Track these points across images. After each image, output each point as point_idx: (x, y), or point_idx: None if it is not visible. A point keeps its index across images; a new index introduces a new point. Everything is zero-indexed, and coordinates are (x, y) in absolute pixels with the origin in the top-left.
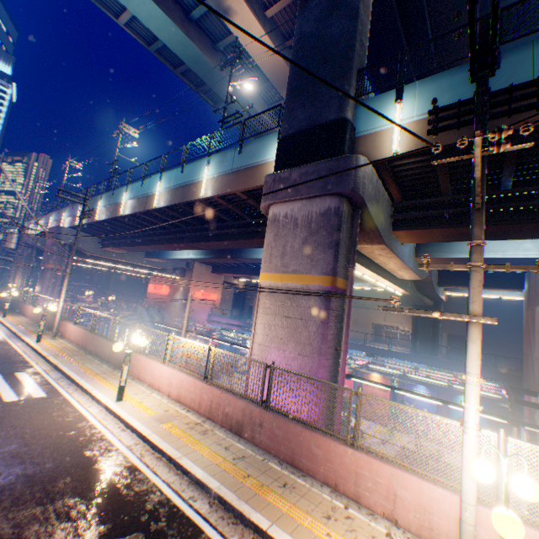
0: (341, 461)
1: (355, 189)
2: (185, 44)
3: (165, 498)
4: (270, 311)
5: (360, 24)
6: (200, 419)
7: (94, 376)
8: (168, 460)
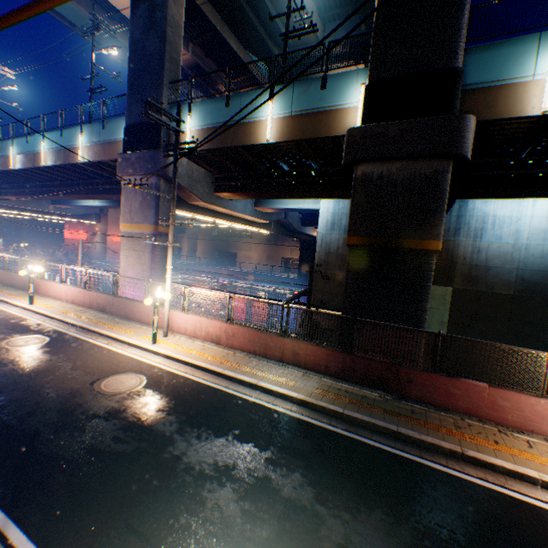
0: (144, 311)
1: (165, 173)
2: None
3: (55, 329)
4: (127, 247)
5: (170, 45)
6: (85, 309)
7: (13, 296)
8: (60, 321)
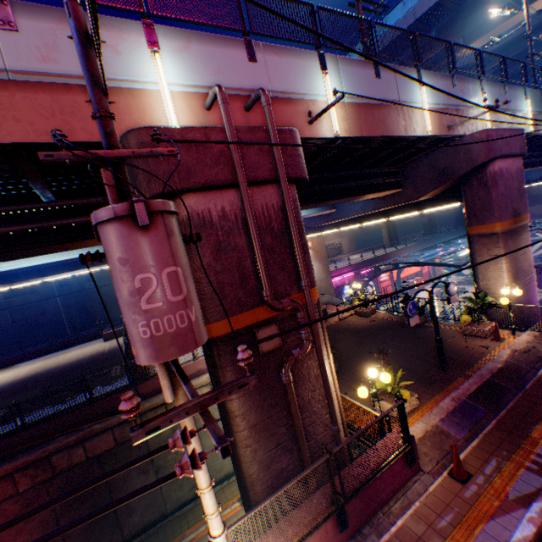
0: None
1: None
2: None
3: None
4: None
5: None
6: None
7: None
8: None
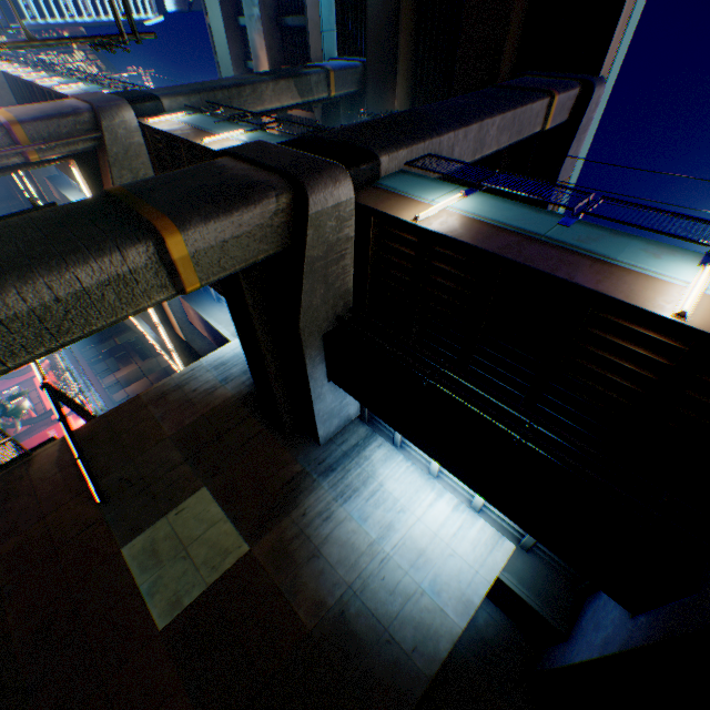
0: None
1: (102, 110)
2: (230, 72)
3: None
4: None
5: (240, 94)
6: None
7: None
8: None
